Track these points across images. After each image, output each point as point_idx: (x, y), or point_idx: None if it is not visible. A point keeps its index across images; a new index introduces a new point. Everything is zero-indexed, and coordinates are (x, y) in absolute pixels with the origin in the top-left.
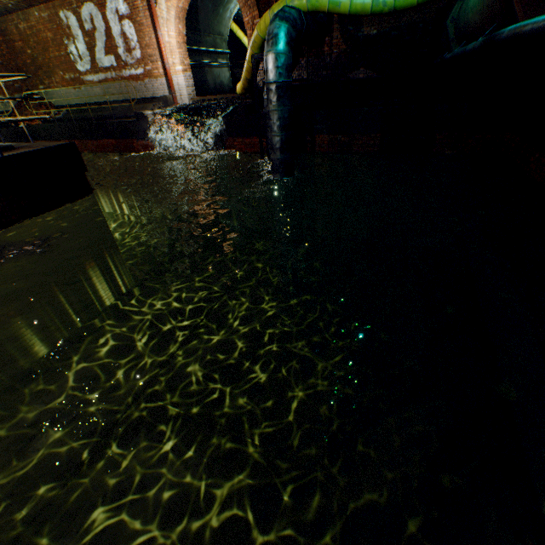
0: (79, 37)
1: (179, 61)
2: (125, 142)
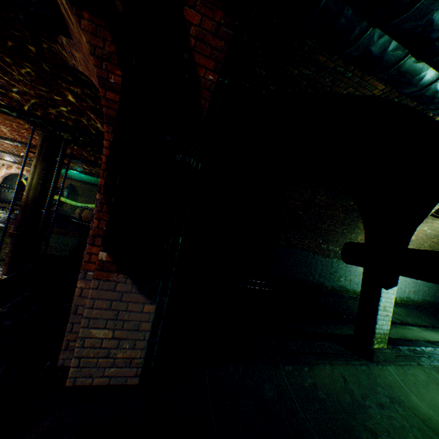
0: None
1: None
2: None
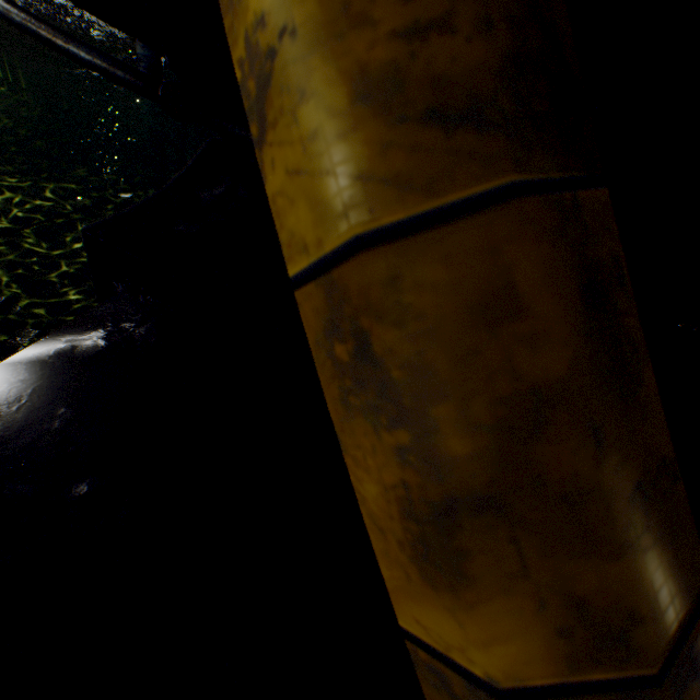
0: None
1: None
2: None
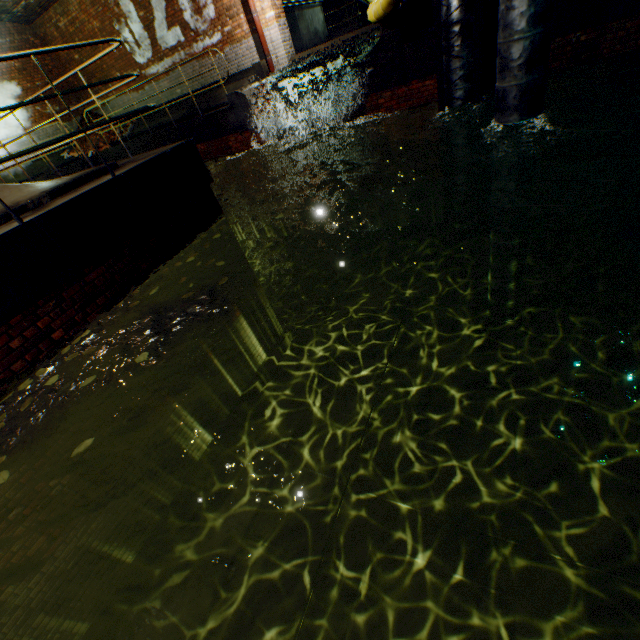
0: (132, 15)
1: (269, 4)
2: (217, 143)
